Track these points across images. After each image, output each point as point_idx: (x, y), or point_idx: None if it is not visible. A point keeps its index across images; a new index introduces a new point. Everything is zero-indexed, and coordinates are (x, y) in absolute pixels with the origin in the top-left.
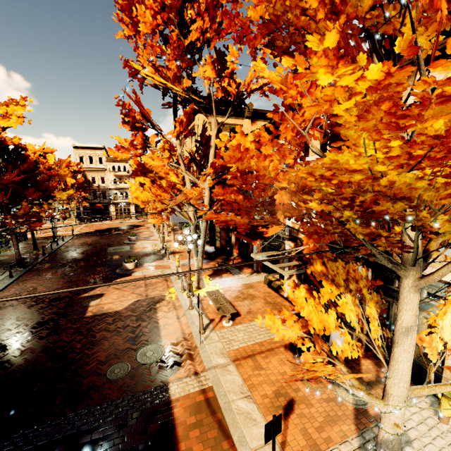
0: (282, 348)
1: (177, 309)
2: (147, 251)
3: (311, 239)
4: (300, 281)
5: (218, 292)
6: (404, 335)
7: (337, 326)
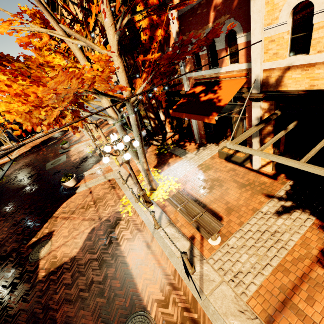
0: (318, 268)
1: (140, 229)
2: (83, 156)
3: None
4: (278, 149)
5: (182, 196)
6: None
7: None
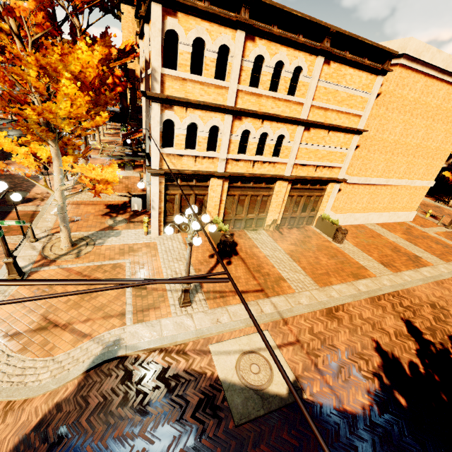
0: (103, 205)
1: None
2: None
3: (3, 109)
4: None
5: None
6: (53, 162)
7: (26, 154)
